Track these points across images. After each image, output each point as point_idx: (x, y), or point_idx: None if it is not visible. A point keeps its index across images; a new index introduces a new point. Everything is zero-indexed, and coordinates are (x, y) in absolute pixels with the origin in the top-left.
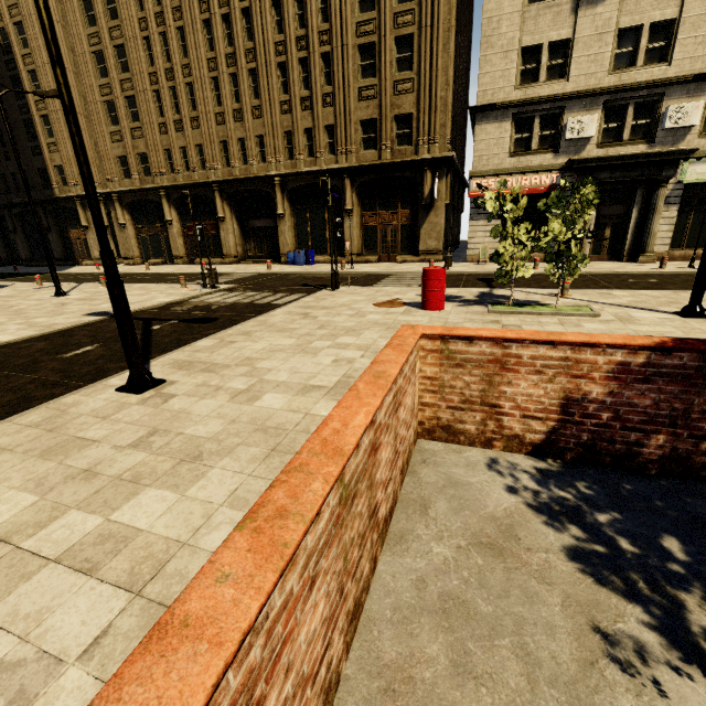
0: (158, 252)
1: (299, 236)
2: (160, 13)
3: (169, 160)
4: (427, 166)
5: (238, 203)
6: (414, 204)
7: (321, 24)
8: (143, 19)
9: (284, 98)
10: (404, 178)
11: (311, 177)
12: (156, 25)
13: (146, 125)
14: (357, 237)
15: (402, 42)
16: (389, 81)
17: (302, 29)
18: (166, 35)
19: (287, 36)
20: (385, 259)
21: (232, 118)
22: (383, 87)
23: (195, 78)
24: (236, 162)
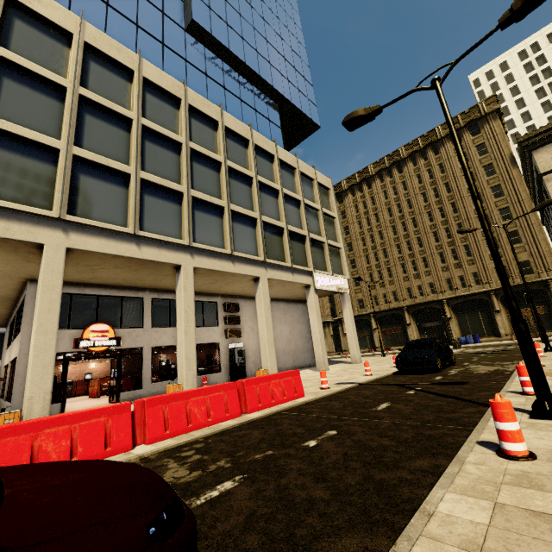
0: (364, 346)
1: (461, 328)
2: (373, 246)
3: (375, 300)
4: (549, 282)
5: (415, 315)
6: (545, 302)
7: (460, 235)
8: (365, 249)
9: (443, 265)
10: (533, 290)
11: (466, 297)
12: (371, 250)
13: (363, 287)
14: (507, 325)
15: (510, 234)
16: (508, 249)
17: (450, 239)
18: (375, 252)
19: (442, 243)
20: (533, 336)
21: (412, 278)
22: (505, 252)
23: (391, 265)
24: (416, 296)
